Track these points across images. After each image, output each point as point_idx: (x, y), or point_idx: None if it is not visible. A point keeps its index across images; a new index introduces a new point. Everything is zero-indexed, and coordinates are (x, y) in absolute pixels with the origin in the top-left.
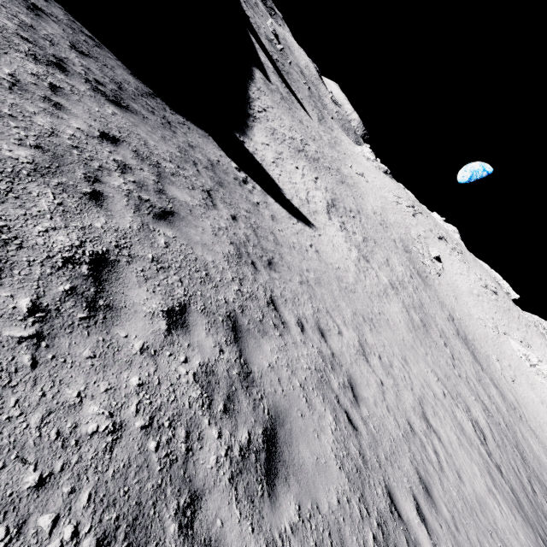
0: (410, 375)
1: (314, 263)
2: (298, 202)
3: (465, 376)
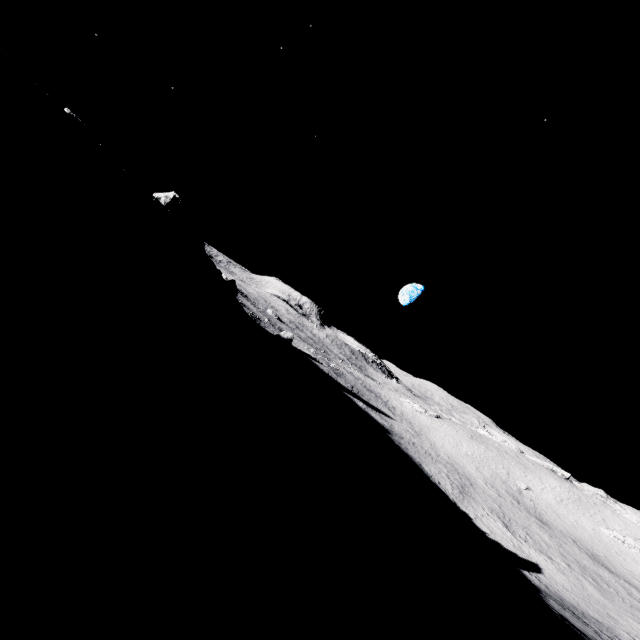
0: (639, 633)
1: (582, 603)
2: (519, 552)
3: (629, 601)
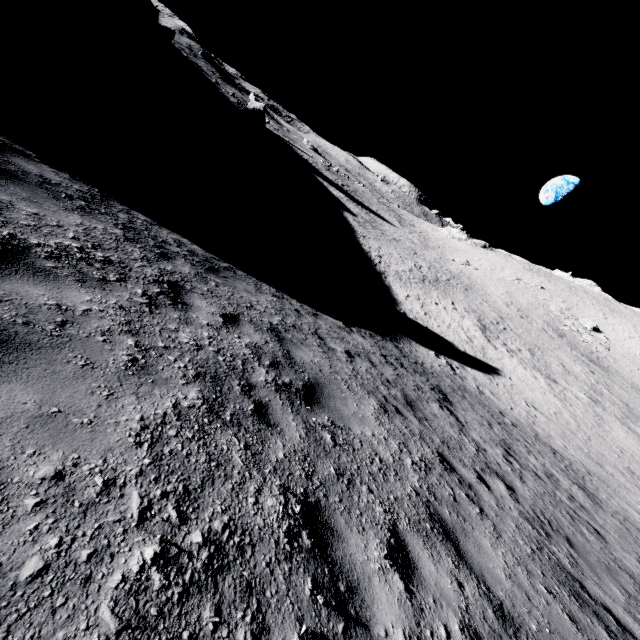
0: None
1: (553, 429)
2: (469, 348)
3: None
